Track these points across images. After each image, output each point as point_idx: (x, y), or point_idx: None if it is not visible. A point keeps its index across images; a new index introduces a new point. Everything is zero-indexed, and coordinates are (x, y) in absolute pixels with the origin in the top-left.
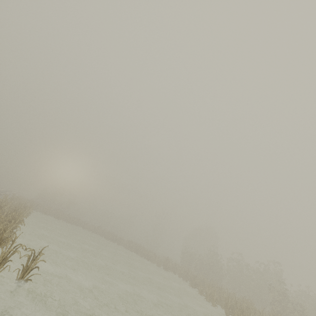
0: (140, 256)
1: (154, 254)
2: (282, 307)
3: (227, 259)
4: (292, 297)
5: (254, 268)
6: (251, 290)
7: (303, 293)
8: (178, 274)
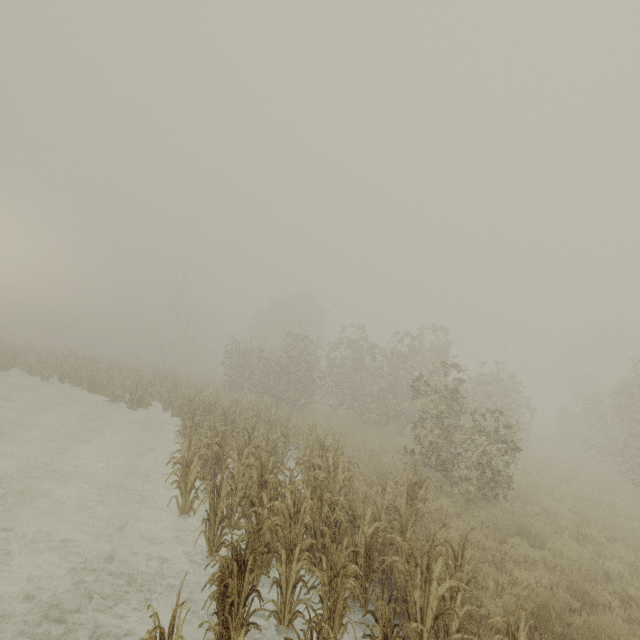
0: (74, 385)
1: (118, 371)
2: (444, 431)
3: (329, 345)
4: (464, 391)
5: (385, 350)
6: (375, 399)
7: (488, 378)
8: (171, 408)
